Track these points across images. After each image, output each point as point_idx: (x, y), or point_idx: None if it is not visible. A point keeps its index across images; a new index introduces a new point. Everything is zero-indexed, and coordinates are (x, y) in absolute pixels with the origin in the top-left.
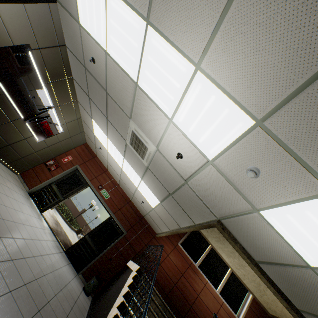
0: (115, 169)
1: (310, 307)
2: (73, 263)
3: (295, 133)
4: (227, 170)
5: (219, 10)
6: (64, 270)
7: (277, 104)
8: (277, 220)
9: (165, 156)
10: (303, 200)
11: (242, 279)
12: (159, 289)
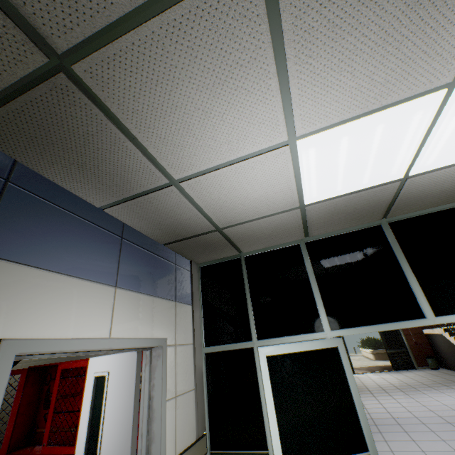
0: None
1: None
2: (405, 369)
3: None
4: None
5: None
6: (417, 373)
7: None
8: None
9: None
10: None
11: None
12: None
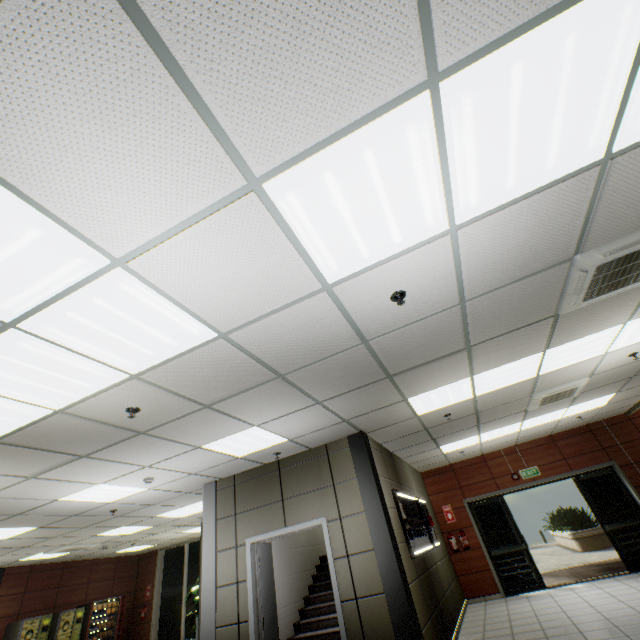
0: (502, 441)
1: None
2: None
3: None
4: None
5: (635, 302)
6: None
7: None
8: None
9: (608, 369)
10: None
11: None
12: None
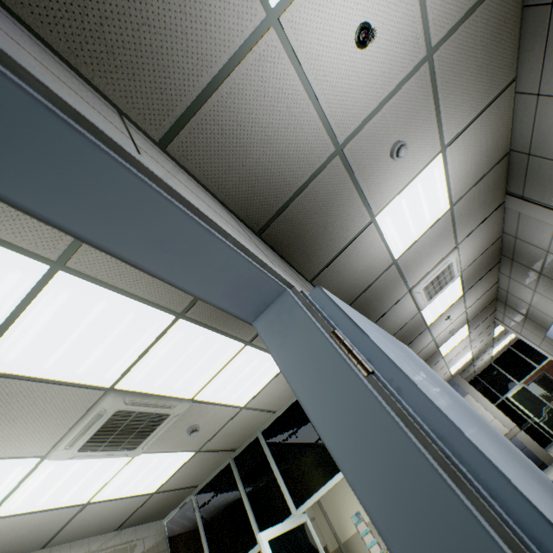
0: None
1: None
2: None
3: None
4: None
5: None
6: None
7: None
8: None
9: None
10: None
11: None
12: None
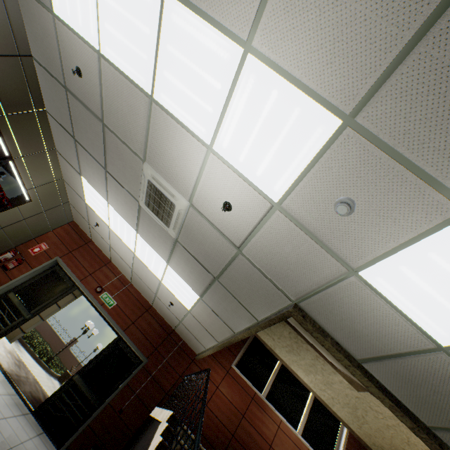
0: (123, 256)
1: (446, 418)
2: (50, 431)
3: (405, 124)
4: (304, 214)
5: None
6: (29, 446)
7: (374, 83)
8: (386, 280)
9: (204, 214)
10: (424, 236)
11: (331, 406)
12: (208, 449)
